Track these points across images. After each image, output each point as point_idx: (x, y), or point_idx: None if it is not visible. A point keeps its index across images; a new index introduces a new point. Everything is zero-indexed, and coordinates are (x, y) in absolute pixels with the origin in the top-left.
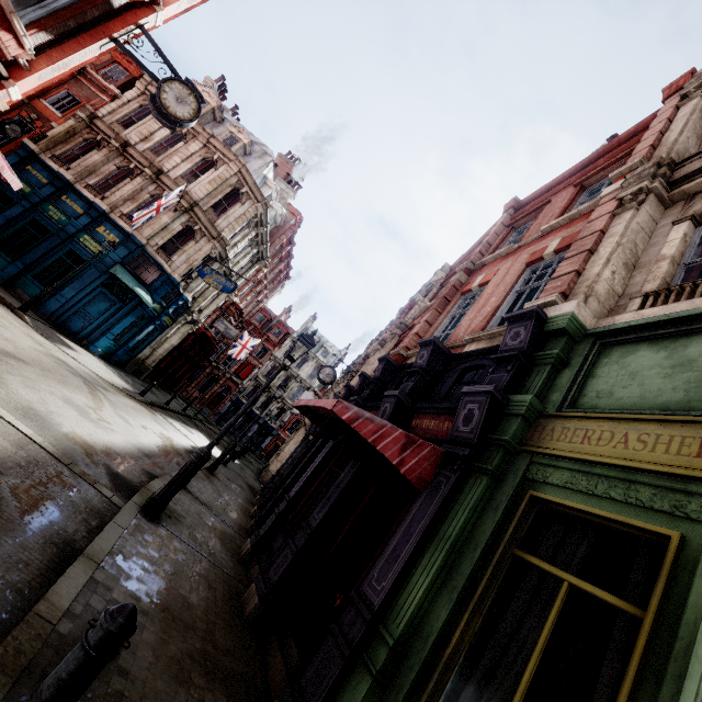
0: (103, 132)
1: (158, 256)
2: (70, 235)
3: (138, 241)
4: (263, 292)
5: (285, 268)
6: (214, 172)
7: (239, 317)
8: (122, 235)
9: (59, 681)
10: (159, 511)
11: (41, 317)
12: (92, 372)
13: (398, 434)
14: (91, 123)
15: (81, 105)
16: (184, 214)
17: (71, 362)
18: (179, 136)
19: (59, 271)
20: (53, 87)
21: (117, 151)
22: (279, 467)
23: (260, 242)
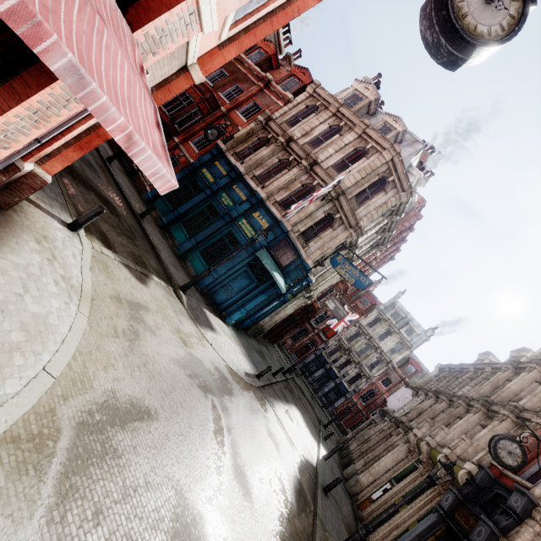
0: (274, 131)
1: (297, 241)
2: (232, 218)
3: (284, 228)
4: (368, 270)
5: (394, 250)
6: (364, 161)
7: (343, 292)
8: (271, 220)
9: None
10: None
11: (197, 289)
12: (223, 360)
13: None
14: (266, 124)
15: (261, 111)
16: (329, 202)
17: (207, 355)
18: (335, 129)
19: (218, 249)
20: (245, 100)
21: (281, 146)
22: (370, 482)
23: (386, 229)
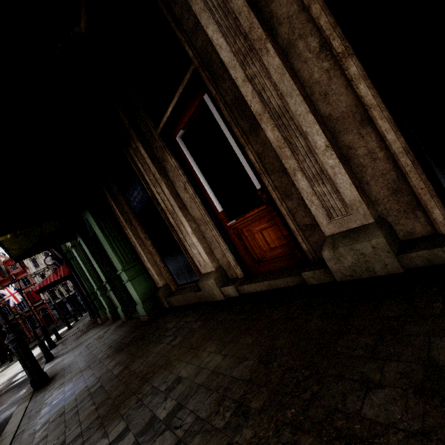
0: None
1: None
2: None
3: None
4: None
5: None
6: None
7: None
8: None
9: (42, 350)
10: (54, 344)
11: None
12: None
13: (52, 275)
14: None
15: None
16: None
17: None
18: None
19: None
20: None
21: None
22: None
23: None
